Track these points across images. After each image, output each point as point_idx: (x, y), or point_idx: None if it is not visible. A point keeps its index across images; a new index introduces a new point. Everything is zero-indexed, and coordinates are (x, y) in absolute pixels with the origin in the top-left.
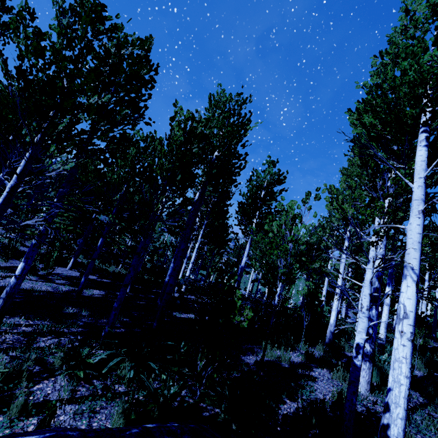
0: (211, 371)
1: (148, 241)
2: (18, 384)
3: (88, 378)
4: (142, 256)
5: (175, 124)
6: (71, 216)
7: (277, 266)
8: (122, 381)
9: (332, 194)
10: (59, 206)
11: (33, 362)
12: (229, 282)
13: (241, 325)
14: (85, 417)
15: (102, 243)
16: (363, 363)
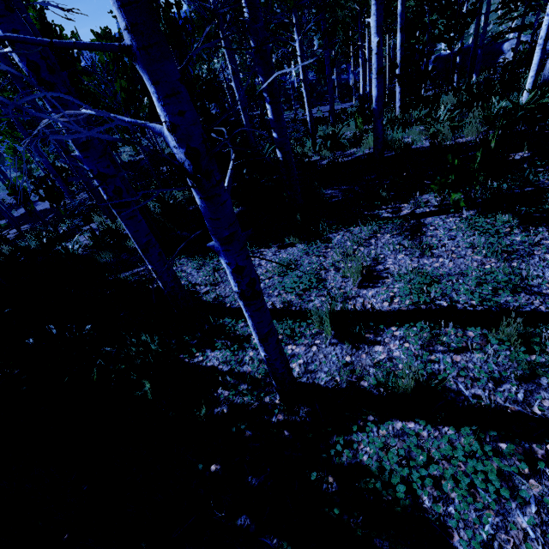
0: None
1: None
2: None
3: None
4: None
5: None
6: None
7: None
8: None
9: None
10: None
11: None
12: None
13: None
14: None
15: None
16: None
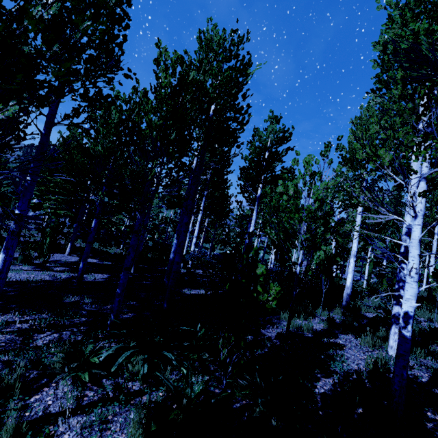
0: (237, 357)
1: (146, 219)
2: (12, 397)
3: (96, 378)
4: (141, 234)
5: (161, 68)
6: (60, 199)
7: (297, 232)
8: (135, 377)
9: (362, 140)
10: (34, 184)
11: (29, 366)
12: (247, 256)
13: (269, 304)
14: (95, 431)
15: (96, 224)
16: (394, 326)
